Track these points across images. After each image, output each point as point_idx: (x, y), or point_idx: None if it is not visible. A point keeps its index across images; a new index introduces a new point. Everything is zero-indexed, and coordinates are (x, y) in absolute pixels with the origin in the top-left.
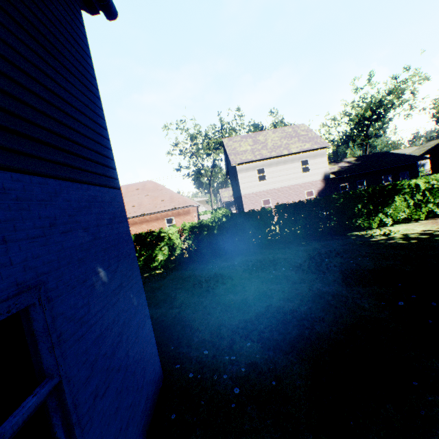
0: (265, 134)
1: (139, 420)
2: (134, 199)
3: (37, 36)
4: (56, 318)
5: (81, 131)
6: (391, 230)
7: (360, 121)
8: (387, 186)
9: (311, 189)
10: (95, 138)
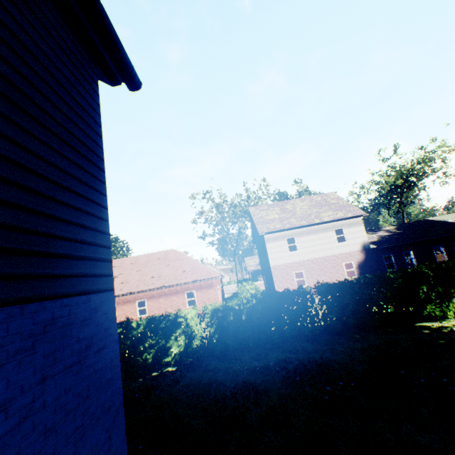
0: (292, 202)
1: None
2: (154, 269)
3: (2, 85)
4: None
5: (54, 212)
6: None
7: (392, 189)
8: None
9: (350, 261)
10: (81, 220)
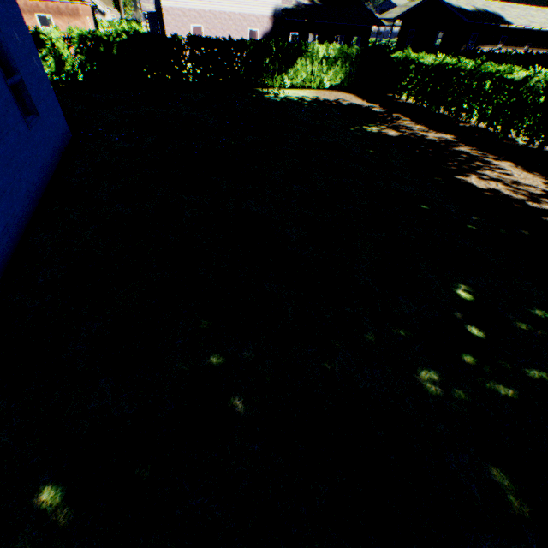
0: None
1: (61, 136)
2: None
3: None
4: (11, 50)
5: None
6: (285, 93)
7: None
8: (295, 44)
9: (257, 29)
10: None
